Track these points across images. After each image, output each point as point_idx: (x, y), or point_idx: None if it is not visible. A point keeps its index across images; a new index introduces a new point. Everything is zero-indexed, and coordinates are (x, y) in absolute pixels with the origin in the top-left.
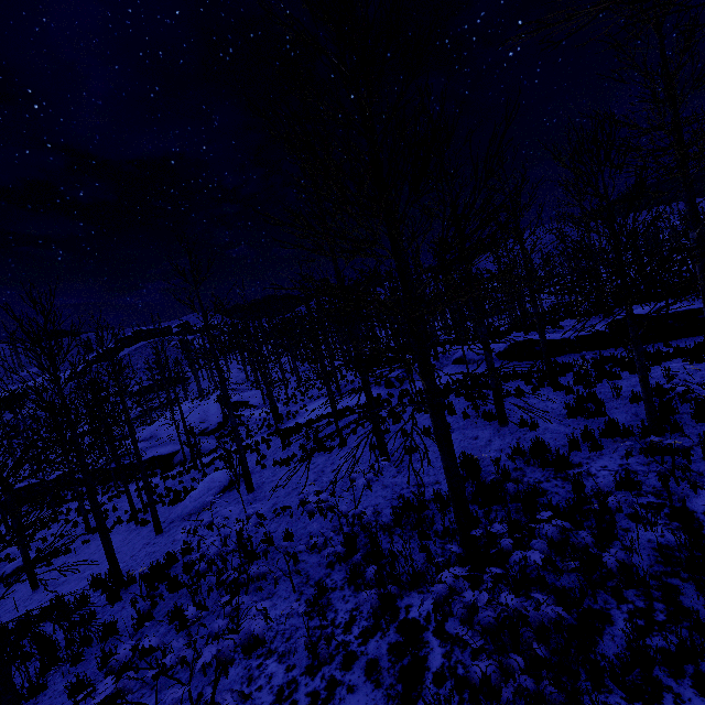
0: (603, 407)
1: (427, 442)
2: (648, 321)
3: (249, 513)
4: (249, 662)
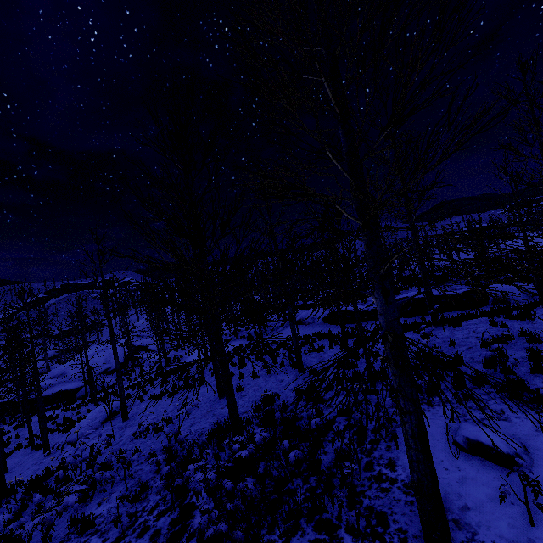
0: (359, 361)
1: (253, 383)
2: (413, 301)
3: (100, 433)
4: (80, 539)
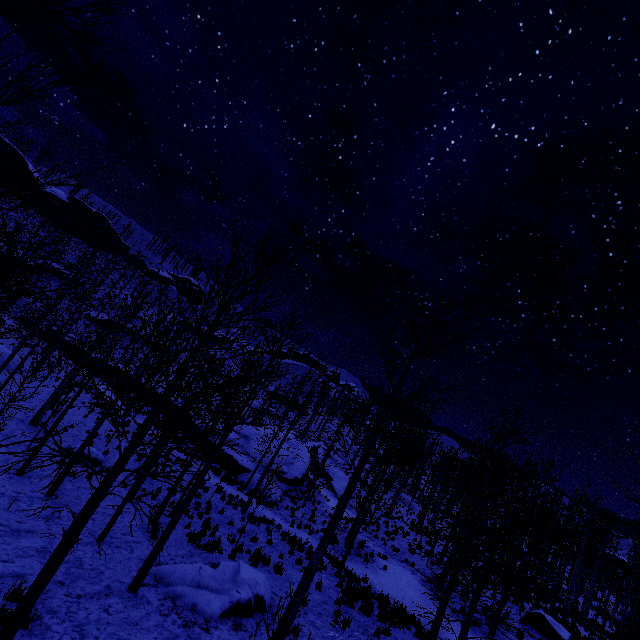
0: None
1: None
2: None
3: None
4: None
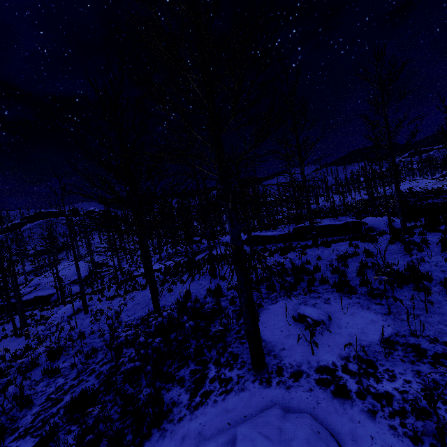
0: None
1: (180, 286)
2: (308, 229)
3: (63, 316)
4: (50, 380)
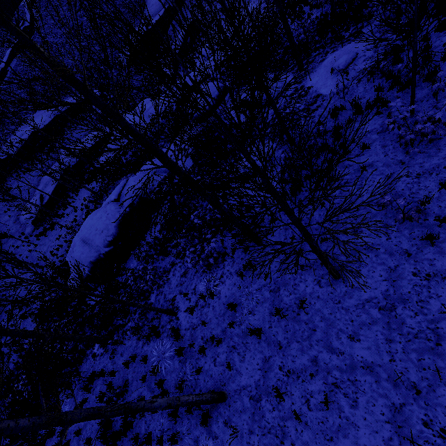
0: None
1: None
2: None
3: None
4: None
